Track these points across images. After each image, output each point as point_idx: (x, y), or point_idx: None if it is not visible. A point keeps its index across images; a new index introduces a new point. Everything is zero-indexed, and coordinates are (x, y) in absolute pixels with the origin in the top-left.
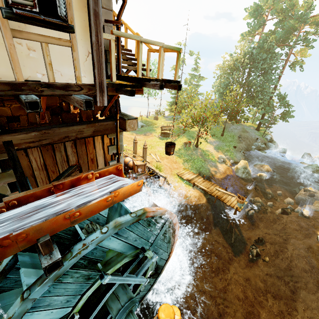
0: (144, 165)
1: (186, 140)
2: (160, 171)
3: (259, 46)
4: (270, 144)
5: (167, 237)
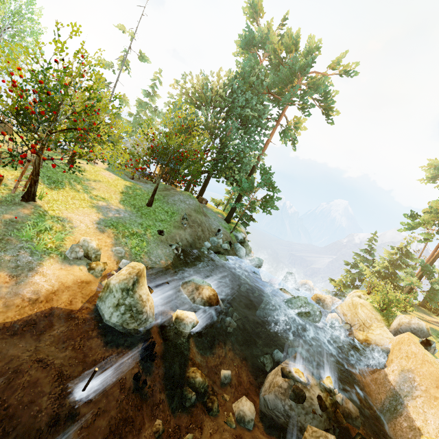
0: None
1: (11, 177)
2: None
3: (244, 75)
4: (239, 246)
5: None
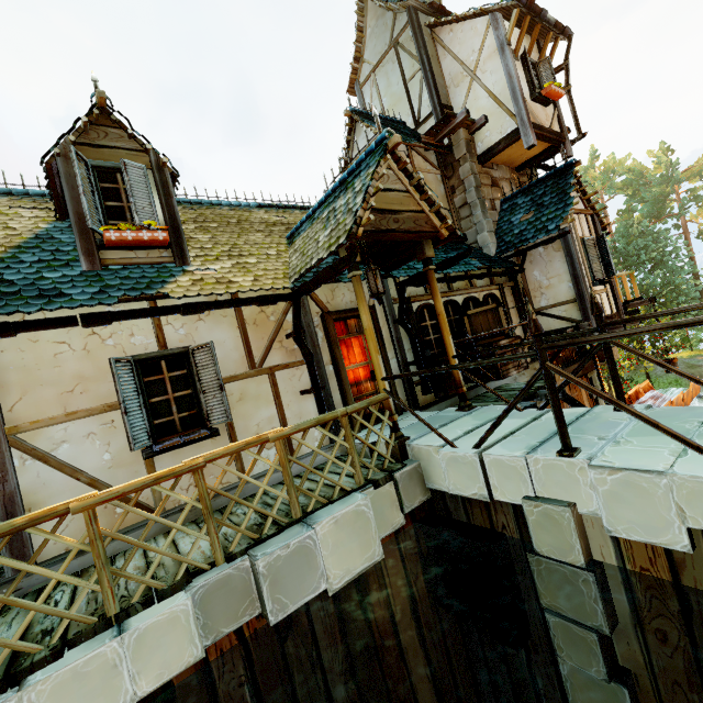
0: None
1: None
2: None
3: (621, 235)
4: None
5: None
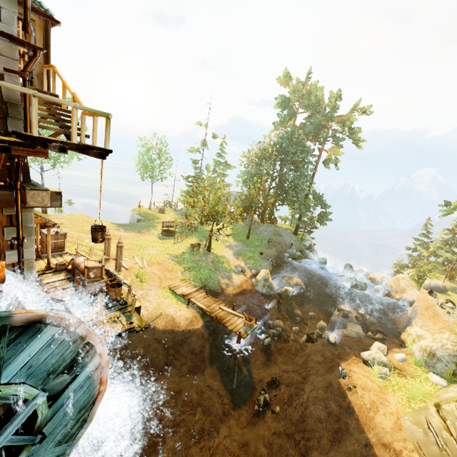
0: (101, 267)
1: (196, 242)
2: (142, 282)
3: (288, 137)
4: (307, 252)
5: (81, 367)
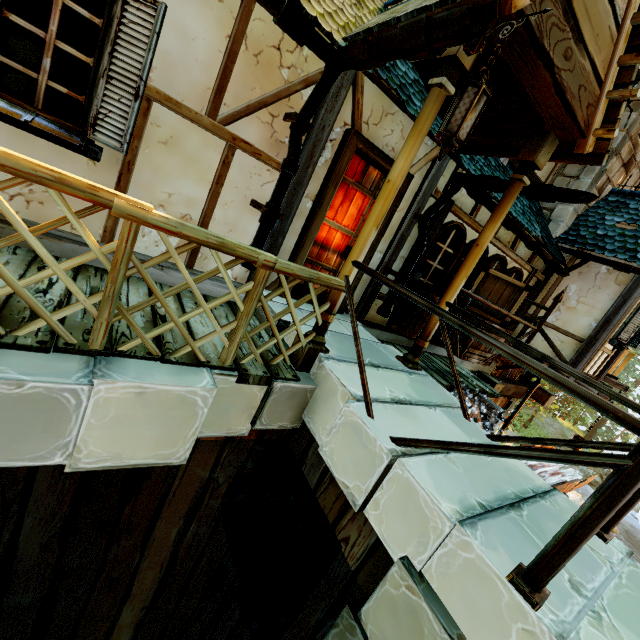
0: None
1: None
2: None
3: None
4: None
5: None
